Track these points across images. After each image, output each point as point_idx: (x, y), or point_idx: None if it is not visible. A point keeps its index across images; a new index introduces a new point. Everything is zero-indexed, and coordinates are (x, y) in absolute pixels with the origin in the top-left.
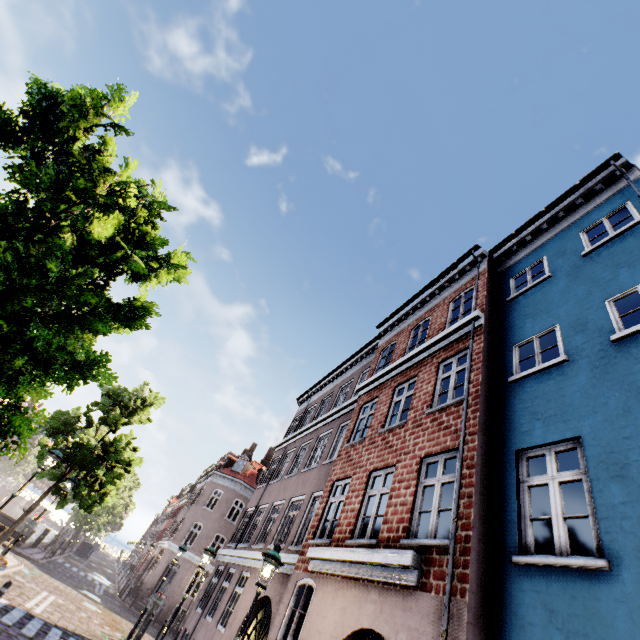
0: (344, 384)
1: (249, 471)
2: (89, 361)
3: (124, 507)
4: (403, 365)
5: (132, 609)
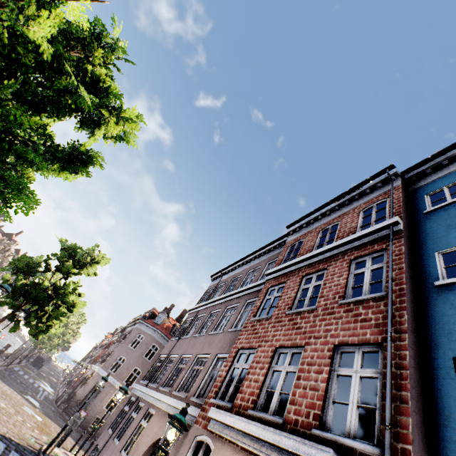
0: (252, 269)
1: (166, 324)
2: None
3: (72, 335)
4: (312, 258)
5: (63, 414)
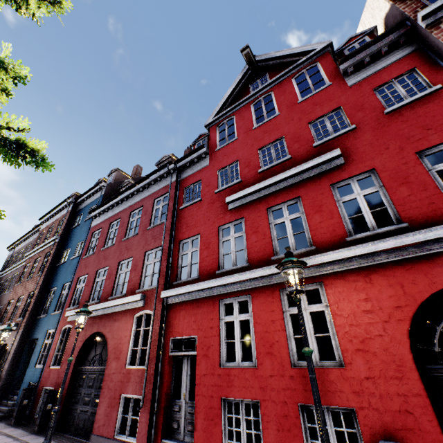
0: (29, 245)
1: None
2: None
3: None
4: (40, 249)
5: None
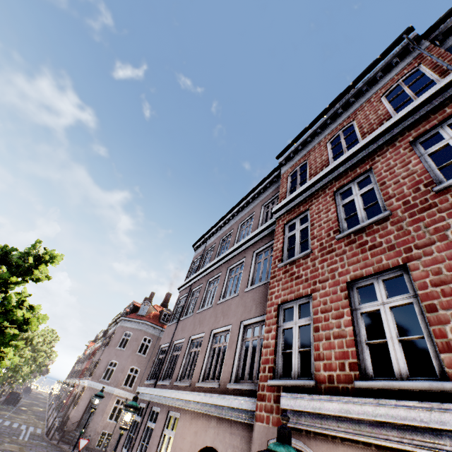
0: (243, 220)
1: (152, 313)
2: None
3: (47, 357)
4: (338, 168)
5: (60, 445)
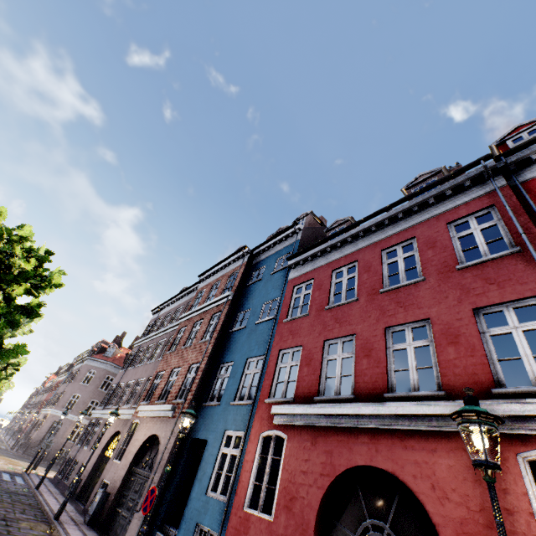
0: (179, 308)
1: (118, 355)
2: (17, 348)
3: None
4: (201, 310)
5: (24, 455)
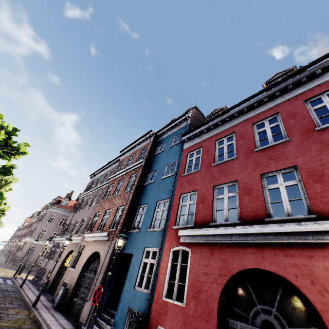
0: (108, 173)
1: (69, 205)
2: None
3: None
4: (123, 172)
5: (13, 266)
